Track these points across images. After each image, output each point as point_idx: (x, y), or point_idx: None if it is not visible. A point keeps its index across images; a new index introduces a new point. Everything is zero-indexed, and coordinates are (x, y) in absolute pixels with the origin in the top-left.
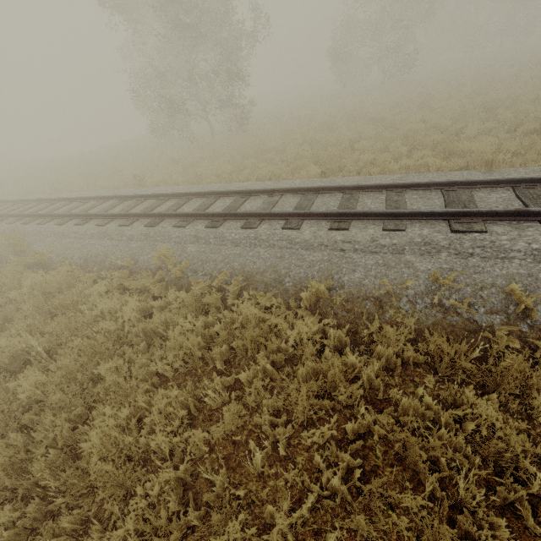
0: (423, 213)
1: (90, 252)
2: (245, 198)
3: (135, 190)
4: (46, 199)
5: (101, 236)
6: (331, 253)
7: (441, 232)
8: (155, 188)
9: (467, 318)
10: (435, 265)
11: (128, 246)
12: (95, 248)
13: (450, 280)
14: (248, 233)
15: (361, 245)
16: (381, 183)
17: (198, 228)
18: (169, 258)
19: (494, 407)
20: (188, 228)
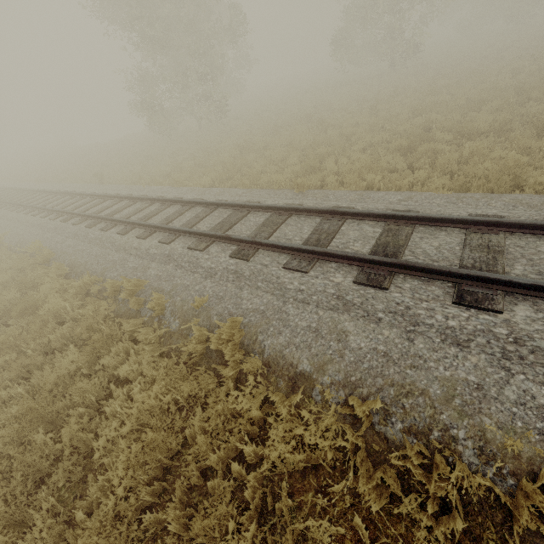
0: (185, 231)
1: (22, 238)
2: (131, 203)
3: (96, 186)
4: (38, 191)
5: (37, 226)
6: (124, 255)
7: (183, 248)
8: (107, 186)
9: (139, 310)
10: (157, 272)
11: (42, 236)
12: (27, 235)
13: (135, 284)
14: (99, 235)
15: (140, 252)
16: (203, 200)
17: (82, 227)
18: (44, 249)
19: (83, 361)
20: (78, 226)
